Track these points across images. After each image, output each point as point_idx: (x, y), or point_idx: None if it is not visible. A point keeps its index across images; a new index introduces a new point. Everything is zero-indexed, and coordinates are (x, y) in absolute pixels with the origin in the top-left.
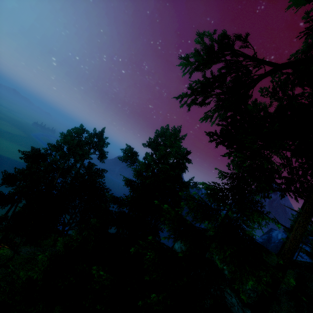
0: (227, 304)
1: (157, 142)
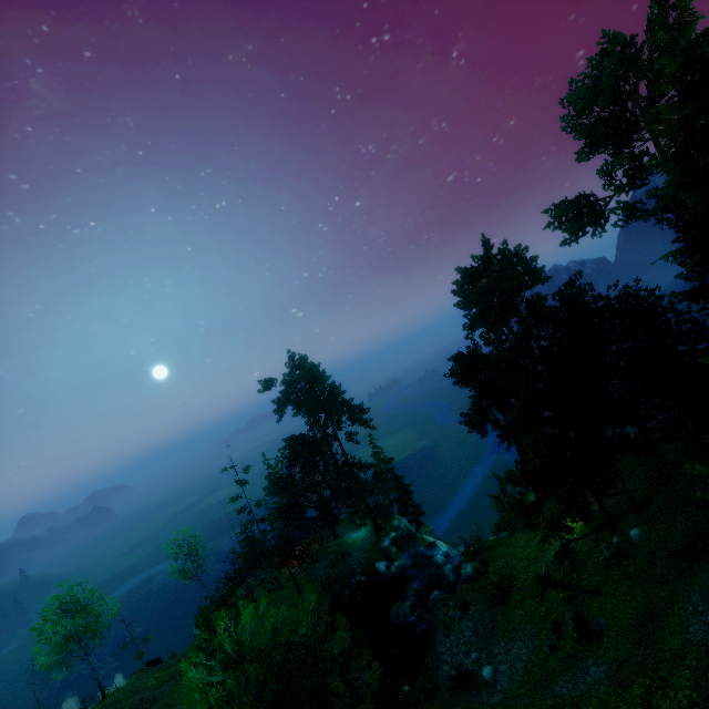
0: None
1: (600, 118)
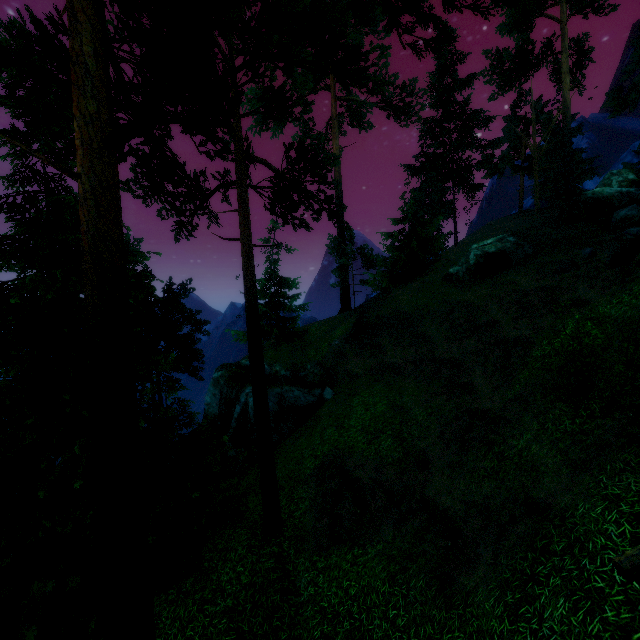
0: (290, 403)
1: None
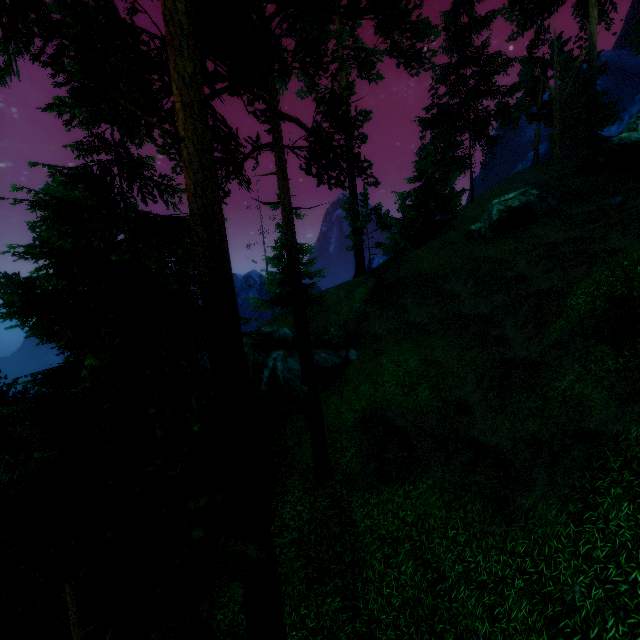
0: (318, 365)
1: None
